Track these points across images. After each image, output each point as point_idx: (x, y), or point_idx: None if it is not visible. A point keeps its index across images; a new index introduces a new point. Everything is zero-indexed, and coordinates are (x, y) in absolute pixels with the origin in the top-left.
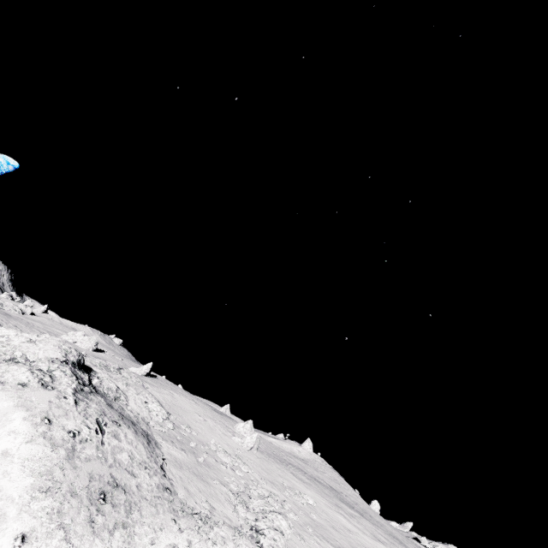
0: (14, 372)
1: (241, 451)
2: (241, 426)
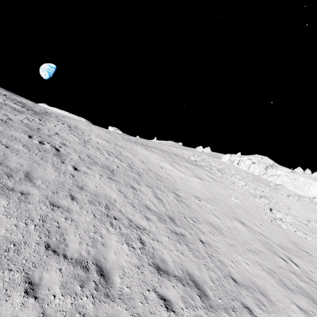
0: (284, 169)
1: (315, 179)
2: (297, 170)
